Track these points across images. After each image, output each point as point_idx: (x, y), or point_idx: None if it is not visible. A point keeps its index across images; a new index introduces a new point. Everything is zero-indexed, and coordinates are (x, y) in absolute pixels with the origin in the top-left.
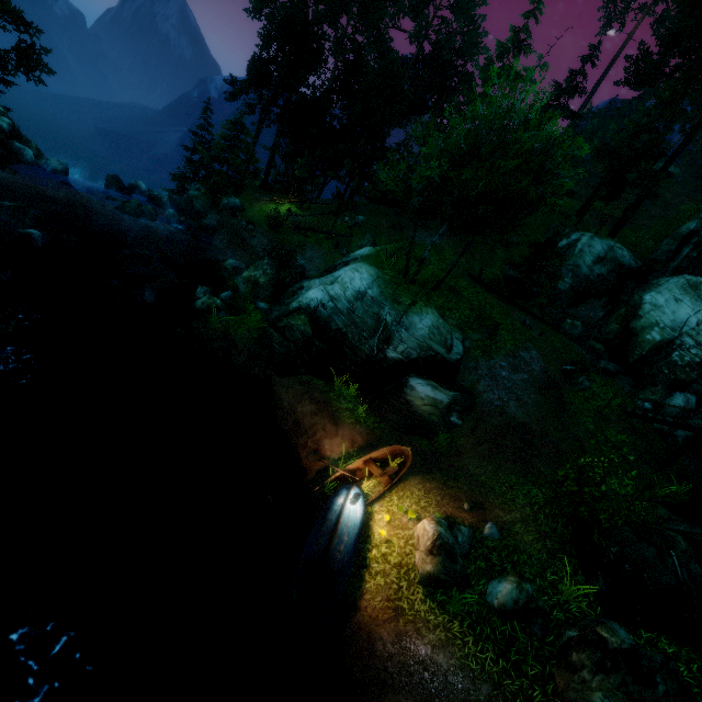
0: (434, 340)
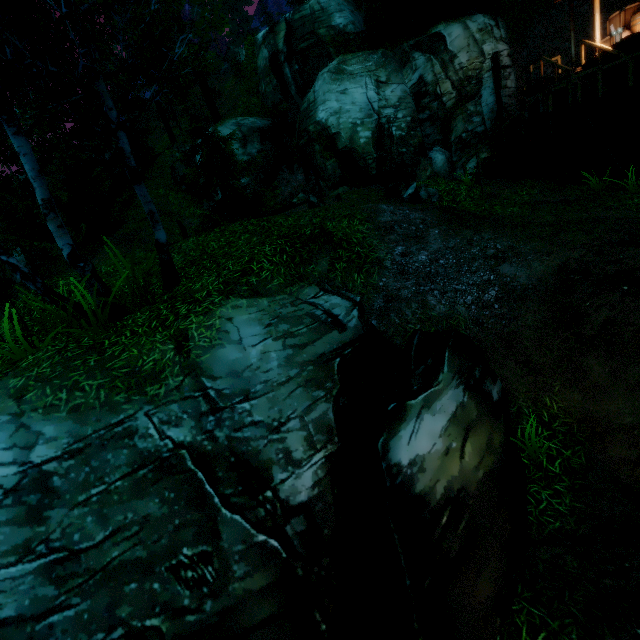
0: (306, 340)
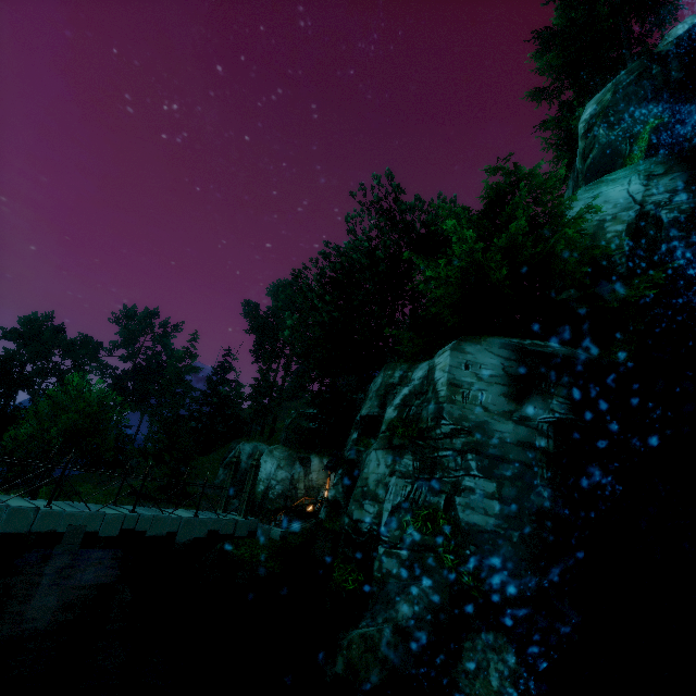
0: None
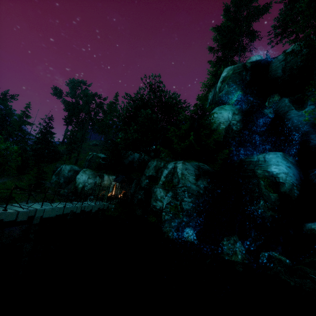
0: None
